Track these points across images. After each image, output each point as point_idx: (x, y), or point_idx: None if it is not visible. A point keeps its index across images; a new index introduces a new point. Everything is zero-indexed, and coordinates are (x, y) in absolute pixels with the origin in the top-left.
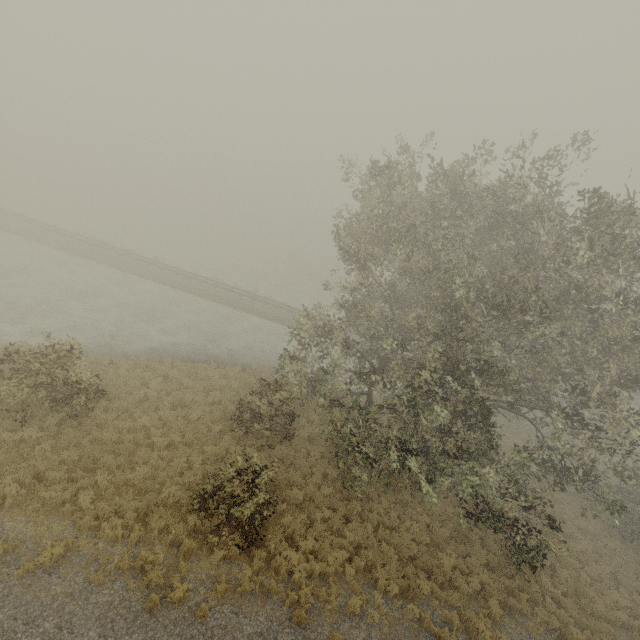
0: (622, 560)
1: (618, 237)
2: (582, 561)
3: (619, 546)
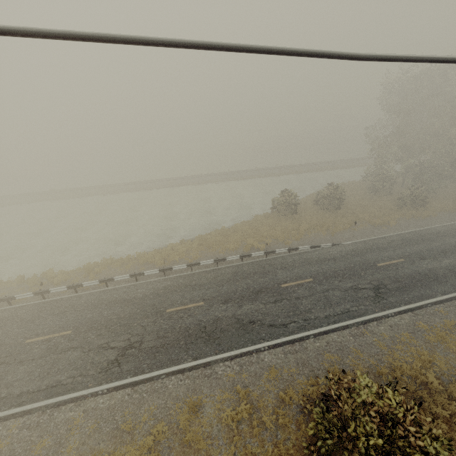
0: None
1: None
2: None
3: None
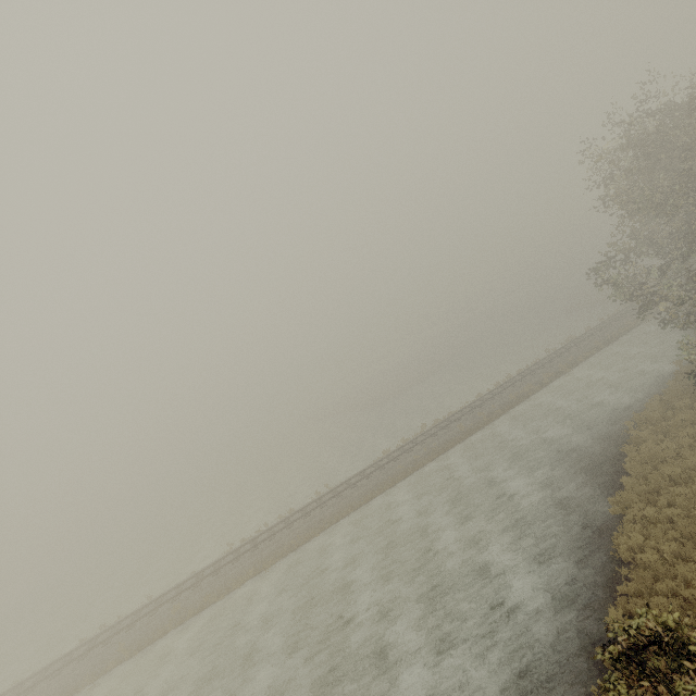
0: None
1: None
2: None
3: None
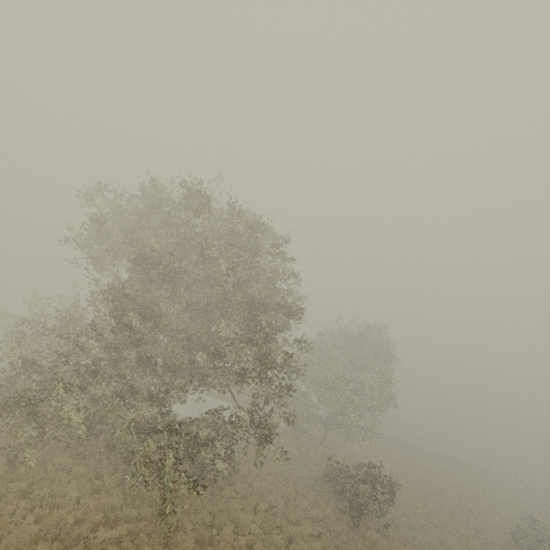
0: (343, 542)
1: (205, 209)
2: (292, 541)
3: (346, 531)
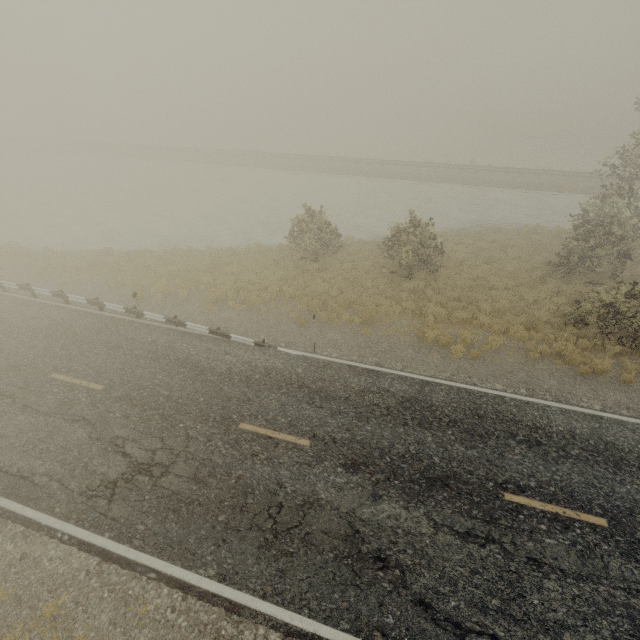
0: None
1: None
2: None
3: None
